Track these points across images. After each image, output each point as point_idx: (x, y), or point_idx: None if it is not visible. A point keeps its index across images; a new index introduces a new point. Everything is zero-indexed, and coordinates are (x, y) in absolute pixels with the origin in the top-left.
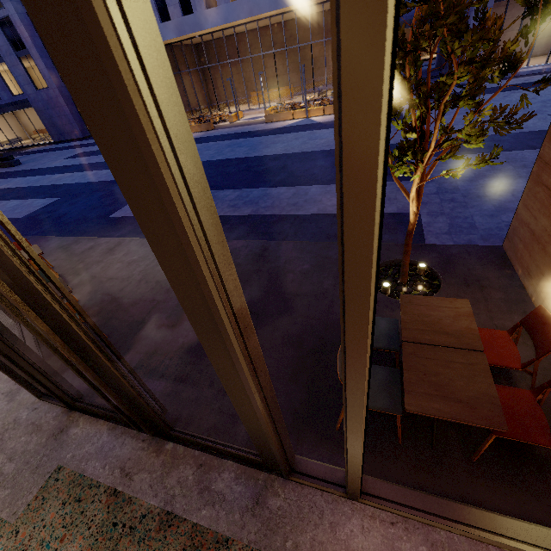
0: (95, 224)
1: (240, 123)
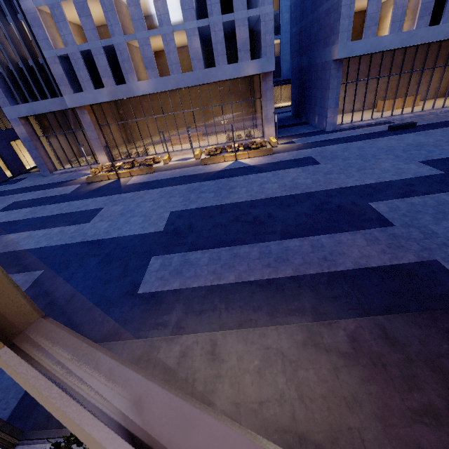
0: (130, 306)
1: (176, 165)
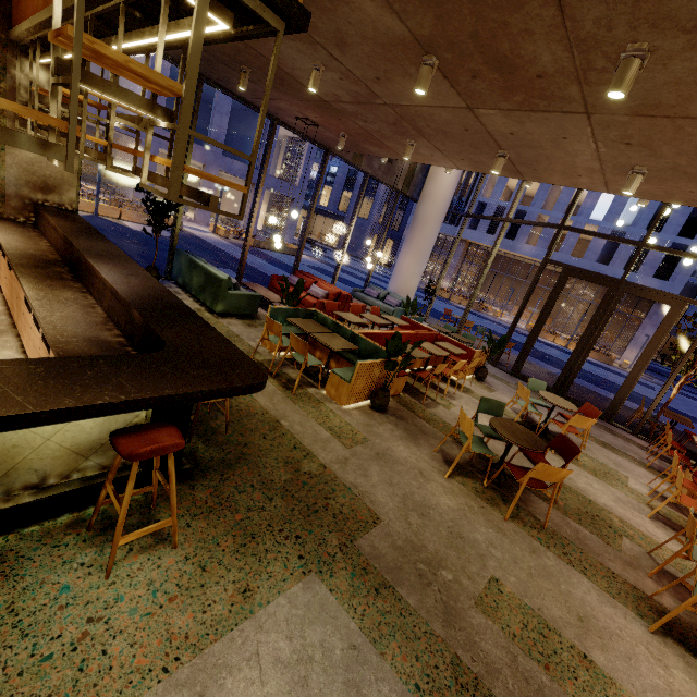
0: None
1: (503, 320)
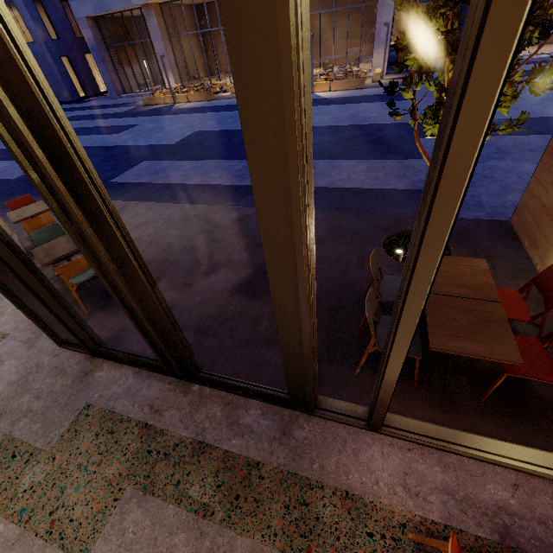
0: None
1: None
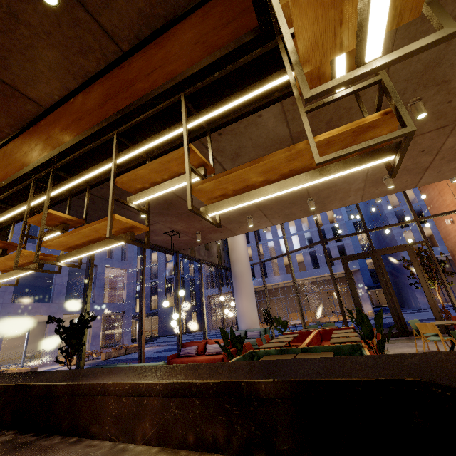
0: None
1: None
